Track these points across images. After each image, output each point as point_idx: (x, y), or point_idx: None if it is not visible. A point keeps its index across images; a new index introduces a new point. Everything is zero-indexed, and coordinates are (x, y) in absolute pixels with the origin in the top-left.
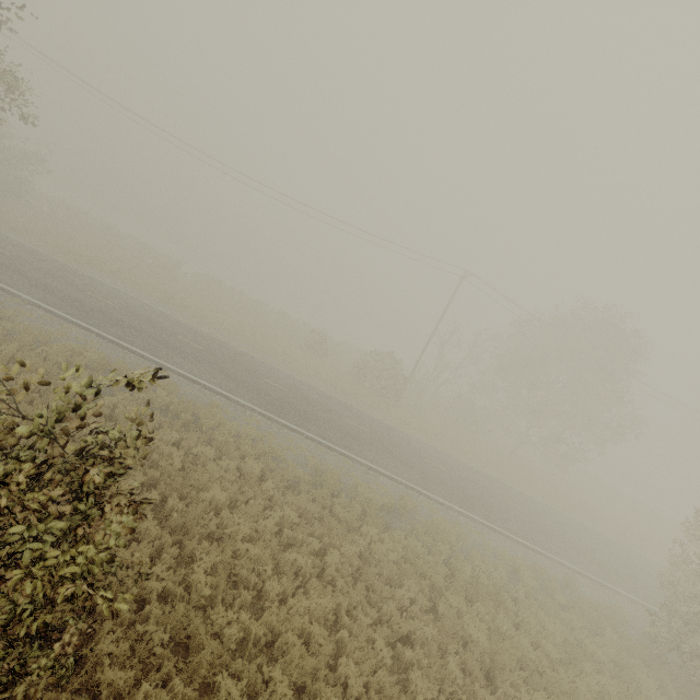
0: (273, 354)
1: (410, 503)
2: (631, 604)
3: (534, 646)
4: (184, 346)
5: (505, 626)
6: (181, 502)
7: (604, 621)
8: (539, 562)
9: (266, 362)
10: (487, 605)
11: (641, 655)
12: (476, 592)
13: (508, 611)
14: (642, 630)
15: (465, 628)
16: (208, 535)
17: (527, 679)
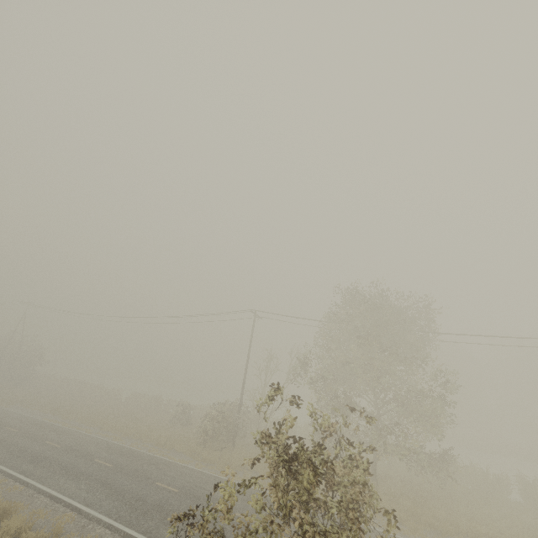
0: (113, 429)
1: None
2: None
3: None
4: None
5: None
6: None
7: None
8: None
9: (86, 434)
10: None
11: None
12: None
13: None
14: None
15: None
16: None
17: None
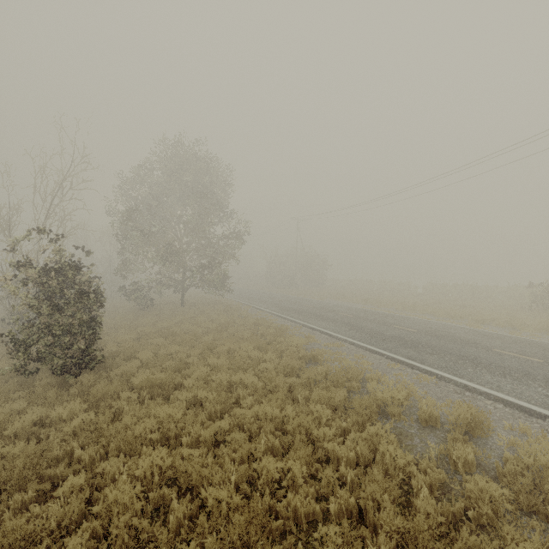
0: (452, 316)
1: (464, 414)
2: None
3: None
4: (335, 316)
5: None
6: (199, 363)
7: None
8: None
9: (425, 320)
10: None
11: None
12: None
13: None
14: None
15: None
16: None
17: None
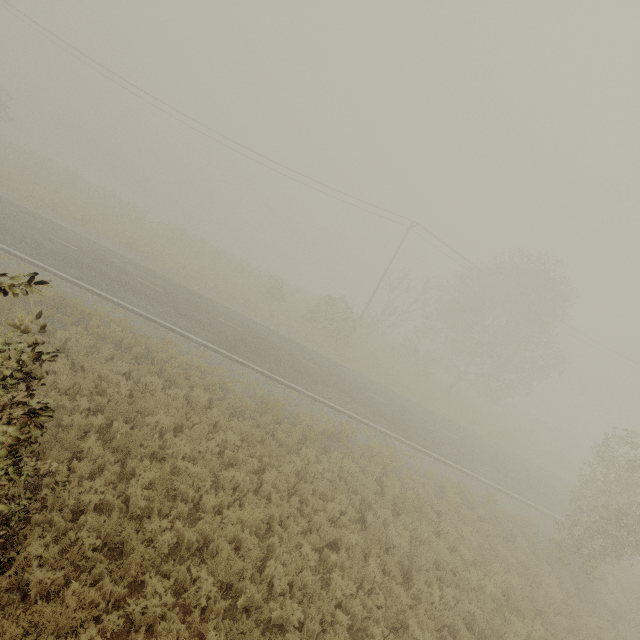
0: (232, 298)
1: (349, 430)
2: (544, 516)
3: (451, 551)
4: (142, 287)
5: (426, 534)
6: (125, 426)
7: (517, 530)
8: (465, 481)
9: (224, 304)
10: (411, 516)
11: (547, 558)
12: (403, 505)
13: (431, 522)
14: (551, 538)
15: (389, 535)
16: (152, 455)
17: (442, 578)
